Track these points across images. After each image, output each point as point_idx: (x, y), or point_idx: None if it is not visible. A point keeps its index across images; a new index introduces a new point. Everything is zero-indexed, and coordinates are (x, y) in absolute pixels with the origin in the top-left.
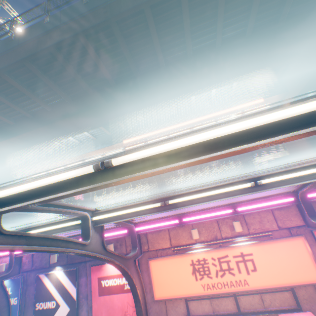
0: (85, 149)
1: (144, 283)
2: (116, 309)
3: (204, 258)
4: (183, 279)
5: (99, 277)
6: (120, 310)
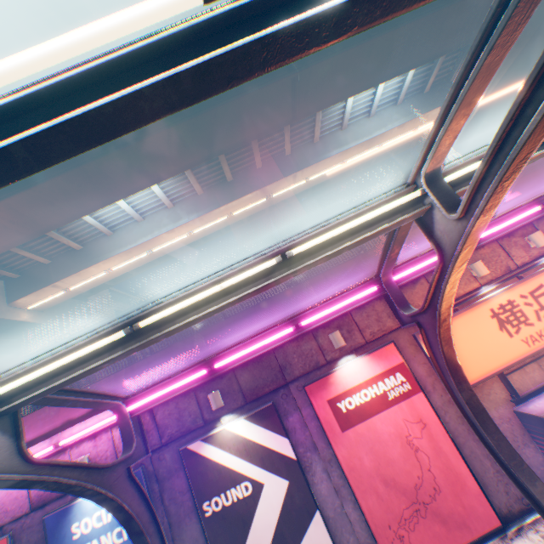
0: (153, 229)
1: (419, 379)
2: (386, 441)
3: (508, 300)
4: (489, 342)
5: (330, 399)
6: (394, 439)
